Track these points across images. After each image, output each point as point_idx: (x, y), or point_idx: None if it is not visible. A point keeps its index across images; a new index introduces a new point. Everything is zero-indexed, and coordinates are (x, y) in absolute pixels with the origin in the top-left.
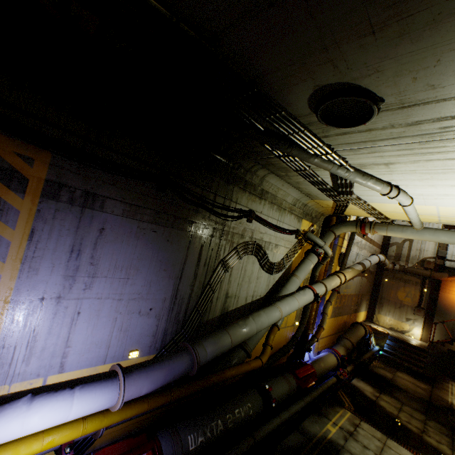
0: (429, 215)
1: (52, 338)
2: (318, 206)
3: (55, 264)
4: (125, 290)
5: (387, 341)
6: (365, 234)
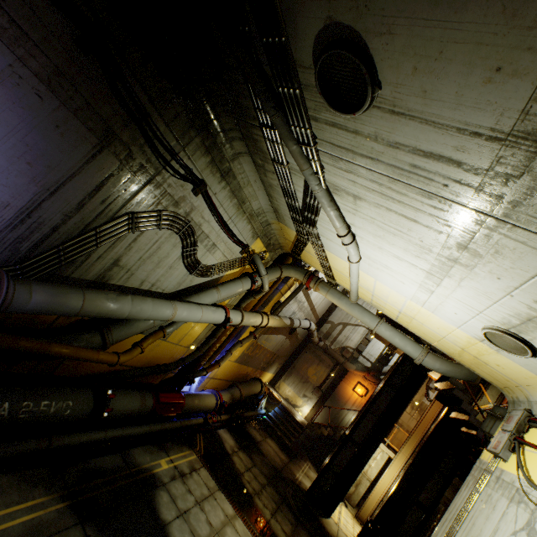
0: (366, 290)
1: None
2: (281, 234)
3: None
4: None
5: (276, 408)
6: (308, 287)
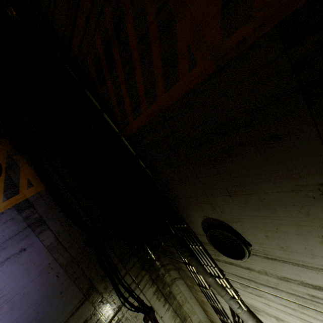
0: None
1: None
2: None
3: None
4: None
5: None
6: None
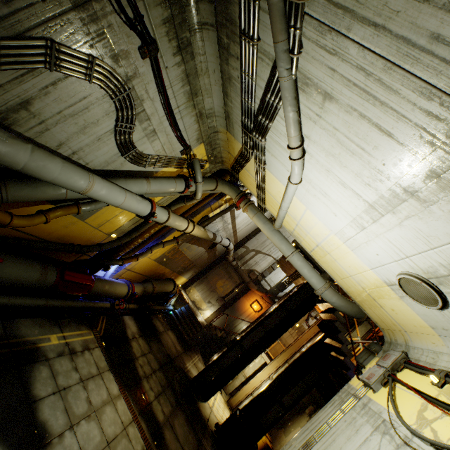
0: (292, 219)
1: None
2: (225, 147)
3: None
4: None
5: (183, 307)
6: (238, 206)
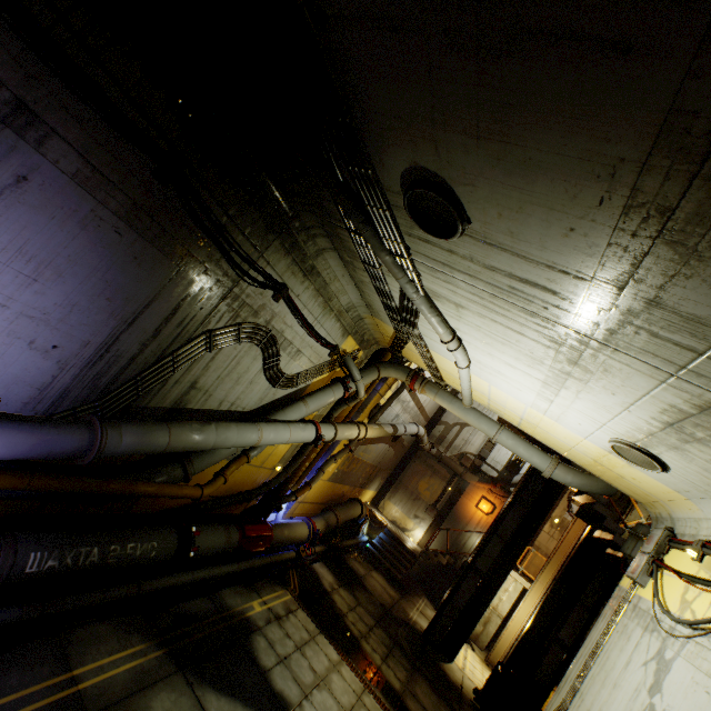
0: (481, 393)
1: None
2: (376, 328)
3: None
4: (21, 295)
5: (381, 534)
6: (413, 389)
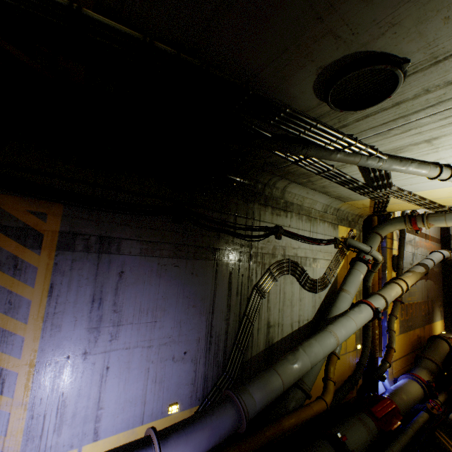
0: None
1: (83, 401)
2: (352, 208)
3: (78, 317)
4: (154, 335)
5: None
6: (418, 229)
